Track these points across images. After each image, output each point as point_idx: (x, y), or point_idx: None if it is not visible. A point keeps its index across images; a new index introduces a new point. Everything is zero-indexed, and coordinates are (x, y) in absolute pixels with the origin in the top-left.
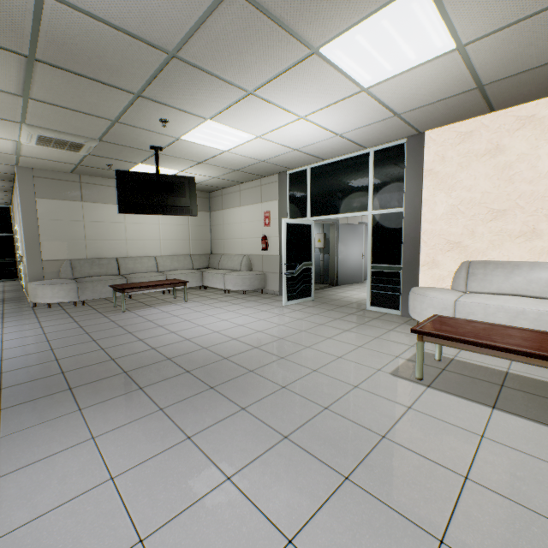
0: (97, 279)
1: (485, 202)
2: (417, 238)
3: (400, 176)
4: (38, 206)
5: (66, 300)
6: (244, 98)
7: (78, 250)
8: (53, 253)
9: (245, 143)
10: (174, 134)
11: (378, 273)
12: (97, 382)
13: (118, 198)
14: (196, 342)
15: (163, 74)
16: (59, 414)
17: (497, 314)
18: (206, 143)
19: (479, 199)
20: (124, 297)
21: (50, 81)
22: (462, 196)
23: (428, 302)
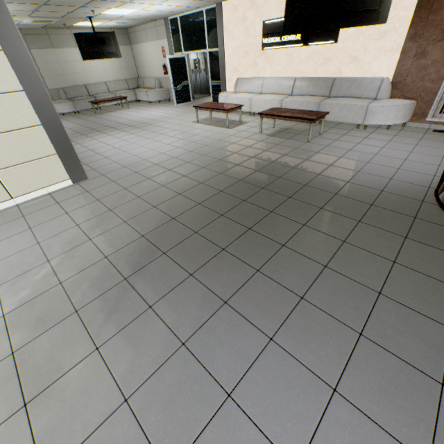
0: (80, 99)
1: (243, 48)
2: (224, 66)
3: (216, 29)
4: (33, 55)
5: (70, 111)
6: (126, 4)
7: (63, 82)
8: (52, 84)
9: (135, 12)
10: (98, 13)
11: (214, 86)
12: (105, 130)
13: (80, 51)
14: (134, 121)
15: (91, 3)
16: (100, 134)
17: (235, 101)
18: (115, 14)
19: (241, 46)
20: (99, 107)
21: (47, 8)
22: (236, 44)
23: (220, 98)
